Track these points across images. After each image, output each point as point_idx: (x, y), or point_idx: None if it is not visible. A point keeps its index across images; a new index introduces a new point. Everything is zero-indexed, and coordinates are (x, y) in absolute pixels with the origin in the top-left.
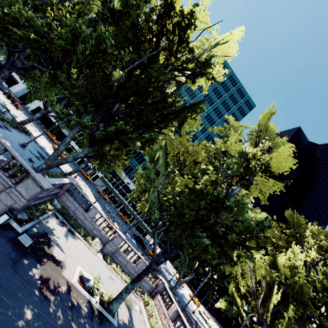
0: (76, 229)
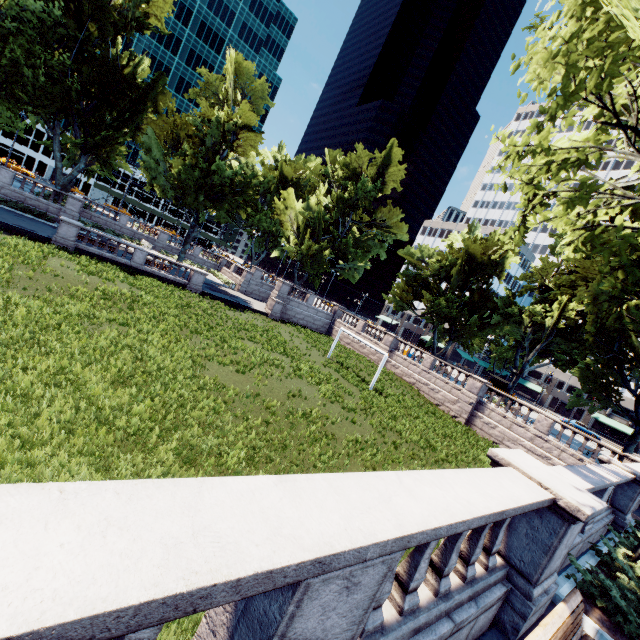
0: (119, 237)
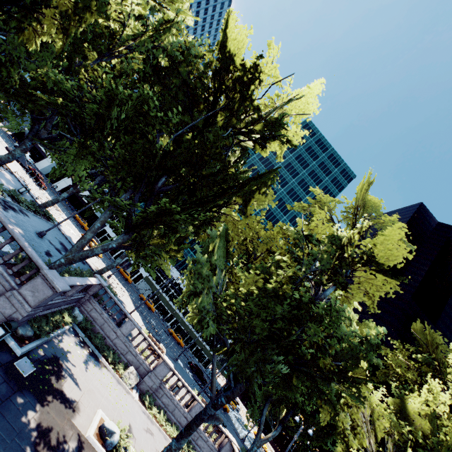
0: (102, 352)
